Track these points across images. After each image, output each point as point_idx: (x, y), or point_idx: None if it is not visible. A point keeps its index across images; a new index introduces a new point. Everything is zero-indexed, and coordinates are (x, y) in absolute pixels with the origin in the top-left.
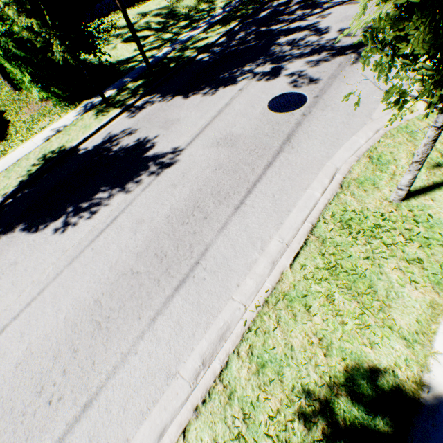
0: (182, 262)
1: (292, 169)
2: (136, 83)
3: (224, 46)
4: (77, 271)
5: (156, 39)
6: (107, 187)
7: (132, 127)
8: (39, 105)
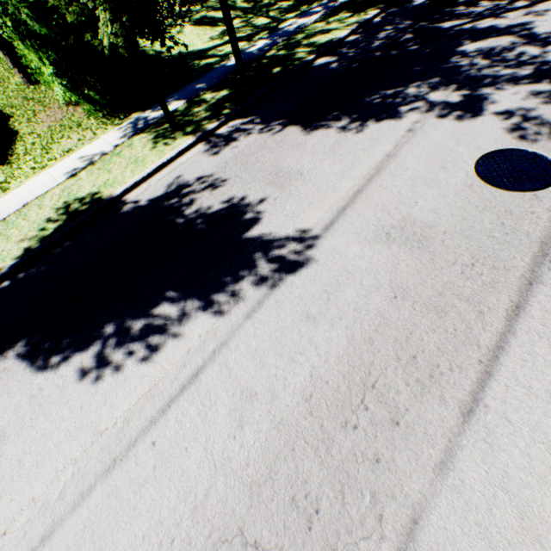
0: (360, 546)
1: None
2: (218, 93)
3: (361, 46)
4: (122, 499)
5: (243, 24)
6: (177, 294)
7: (216, 172)
8: (62, 111)
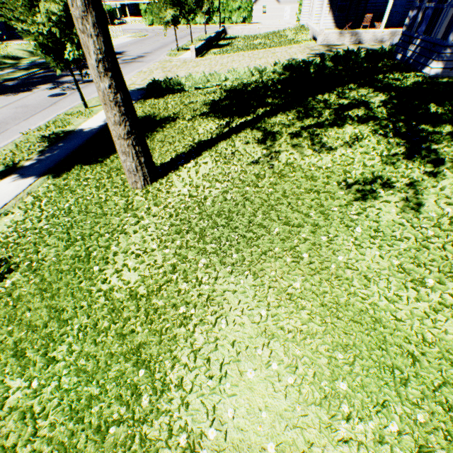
0: None
1: (54, 110)
2: None
3: (26, 79)
4: None
5: None
6: None
7: None
8: None
